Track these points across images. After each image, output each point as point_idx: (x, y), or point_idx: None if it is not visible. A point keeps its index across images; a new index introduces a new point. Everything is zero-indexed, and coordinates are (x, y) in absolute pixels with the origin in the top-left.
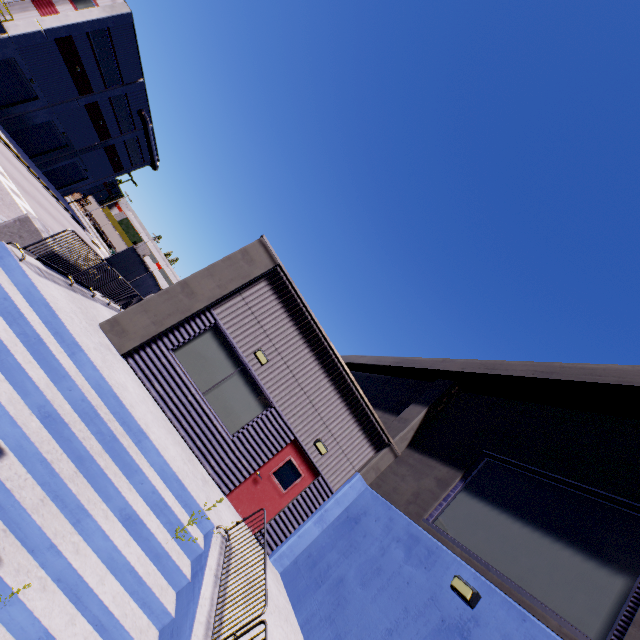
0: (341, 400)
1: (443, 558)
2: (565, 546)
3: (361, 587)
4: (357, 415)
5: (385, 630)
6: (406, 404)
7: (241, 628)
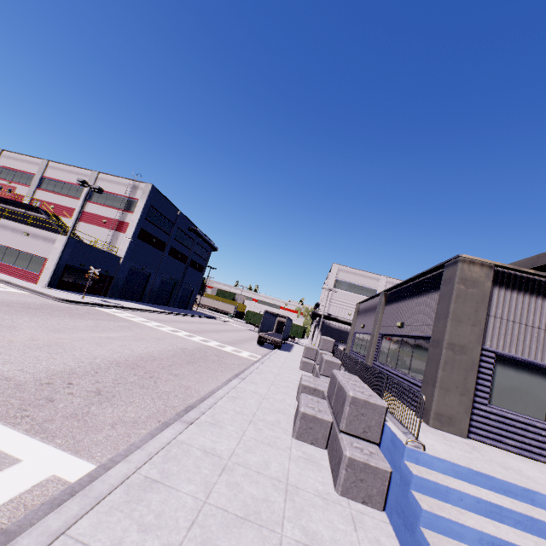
0: None
1: None
2: None
3: None
4: None
5: None
6: None
7: None
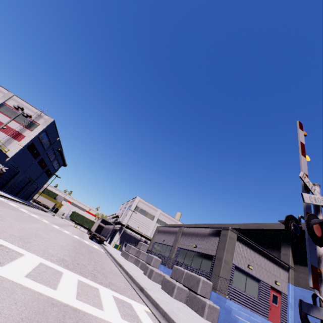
0: (272, 263)
1: None
2: None
3: None
4: (277, 264)
5: None
6: (277, 245)
7: None
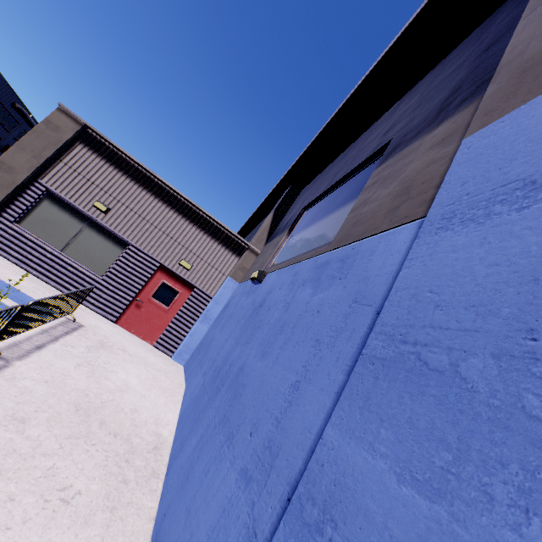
0: (192, 225)
1: (264, 280)
2: (331, 214)
3: (220, 333)
4: (212, 233)
5: (225, 341)
6: None
7: (13, 321)
